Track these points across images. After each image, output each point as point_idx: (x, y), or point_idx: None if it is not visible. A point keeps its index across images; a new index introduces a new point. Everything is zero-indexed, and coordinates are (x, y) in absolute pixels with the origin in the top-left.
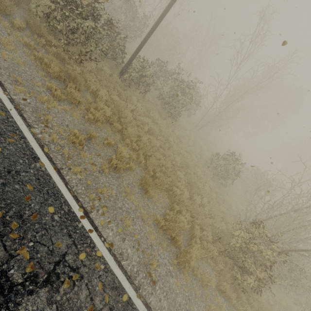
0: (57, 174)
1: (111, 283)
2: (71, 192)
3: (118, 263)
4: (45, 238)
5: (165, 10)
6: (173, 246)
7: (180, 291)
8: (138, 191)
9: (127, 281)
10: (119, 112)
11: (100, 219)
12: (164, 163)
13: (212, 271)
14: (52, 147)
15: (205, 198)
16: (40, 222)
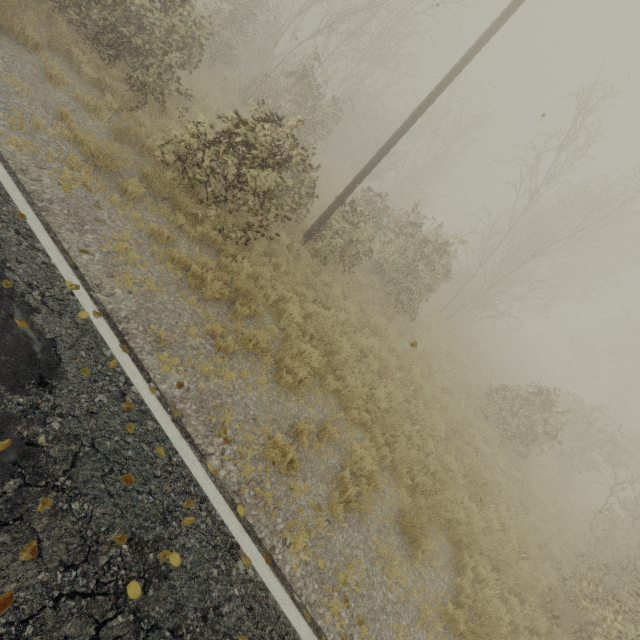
0: (273, 573)
1: None
2: (305, 616)
3: None
4: None
5: (406, 125)
6: None
7: None
8: (397, 543)
9: None
10: (325, 341)
11: None
12: (419, 442)
13: None
14: (246, 494)
15: (503, 506)
16: None
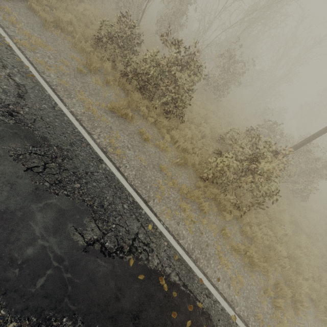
0: None
1: None
2: None
3: None
4: None
5: None
6: None
7: None
8: None
9: None
10: (291, 257)
11: None
12: None
13: None
14: None
15: None
16: None
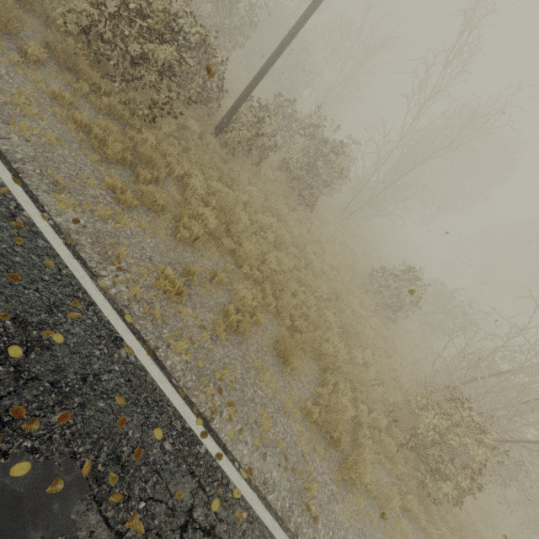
0: (153, 362)
1: (260, 538)
2: (179, 392)
3: (264, 501)
4: (159, 488)
5: (304, 17)
6: (332, 448)
7: (350, 524)
8: (272, 362)
9: (281, 528)
10: (226, 213)
11: (227, 429)
12: (303, 299)
13: (388, 477)
14: (136, 309)
15: (368, 350)
16: (147, 461)
